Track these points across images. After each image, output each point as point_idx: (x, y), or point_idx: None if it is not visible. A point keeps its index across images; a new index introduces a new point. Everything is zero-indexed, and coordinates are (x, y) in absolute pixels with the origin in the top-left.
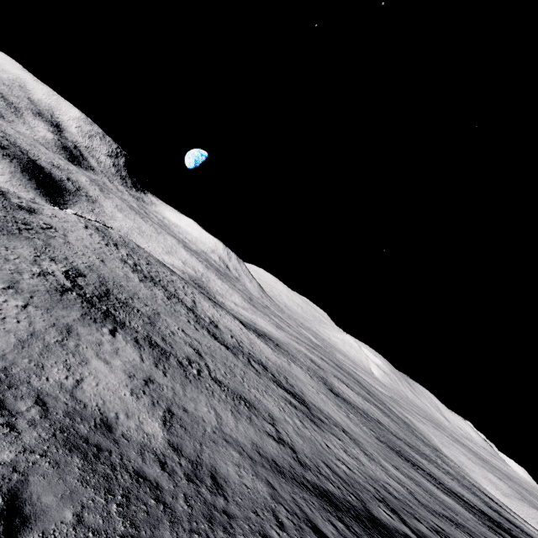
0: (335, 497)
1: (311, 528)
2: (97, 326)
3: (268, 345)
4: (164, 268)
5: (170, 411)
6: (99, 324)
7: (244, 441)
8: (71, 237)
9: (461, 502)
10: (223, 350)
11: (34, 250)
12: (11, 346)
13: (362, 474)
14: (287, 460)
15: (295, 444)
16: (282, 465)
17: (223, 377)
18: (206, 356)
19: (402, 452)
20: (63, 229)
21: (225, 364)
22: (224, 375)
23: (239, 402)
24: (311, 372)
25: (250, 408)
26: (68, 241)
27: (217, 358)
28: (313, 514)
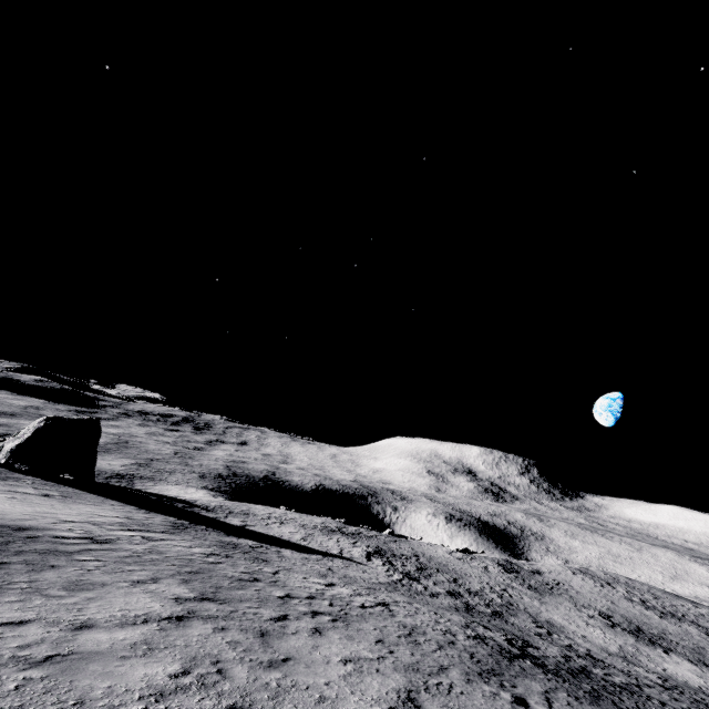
0: None
1: None
2: (651, 647)
3: None
4: (679, 600)
5: None
6: (651, 647)
7: None
8: (574, 586)
9: None
10: None
11: (570, 602)
12: (617, 649)
13: None
14: None
15: None
16: None
17: None
18: None
19: None
20: (565, 581)
21: None
22: None
23: None
24: None
25: None
26: (576, 590)
27: None
28: None
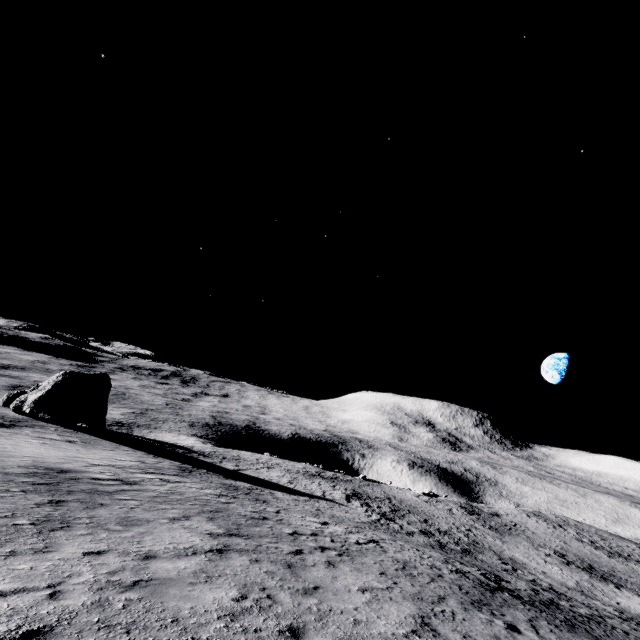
0: None
1: None
2: (603, 583)
3: None
4: (624, 541)
5: None
6: (604, 583)
7: None
8: (530, 528)
9: None
10: None
11: (527, 542)
12: (574, 584)
13: None
14: None
15: None
16: None
17: None
18: None
19: None
20: (521, 523)
21: None
22: None
23: None
24: None
25: None
26: (532, 531)
27: None
28: None
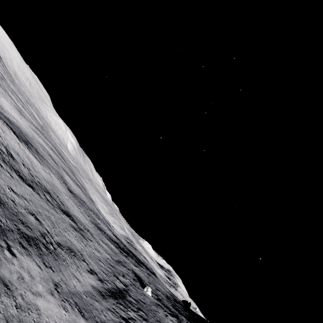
0: (112, 290)
1: (122, 319)
2: (1, 254)
3: (36, 158)
4: None
5: (75, 303)
6: None
7: (90, 289)
8: None
9: (113, 243)
10: (34, 195)
11: None
12: None
13: (105, 262)
14: (99, 284)
15: (94, 267)
16: (100, 289)
17: (57, 237)
18: (40, 218)
19: (97, 224)
20: None
21: (47, 216)
22: (55, 232)
23: (72, 256)
24: (58, 175)
25: (75, 255)
26: None
27: (42, 213)
28: (118, 310)
